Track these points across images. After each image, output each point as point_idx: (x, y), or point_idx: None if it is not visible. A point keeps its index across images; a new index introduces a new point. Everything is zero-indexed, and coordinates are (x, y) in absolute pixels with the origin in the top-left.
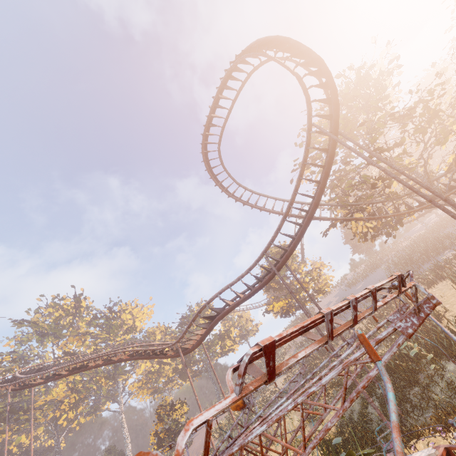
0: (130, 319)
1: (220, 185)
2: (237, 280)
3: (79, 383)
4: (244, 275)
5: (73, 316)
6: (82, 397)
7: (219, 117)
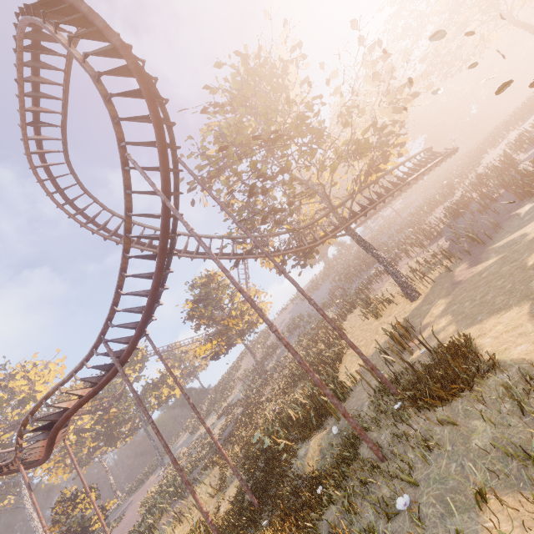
0: (26, 385)
1: (81, 215)
2: (69, 376)
3: None
4: (80, 368)
5: None
6: None
7: (50, 111)
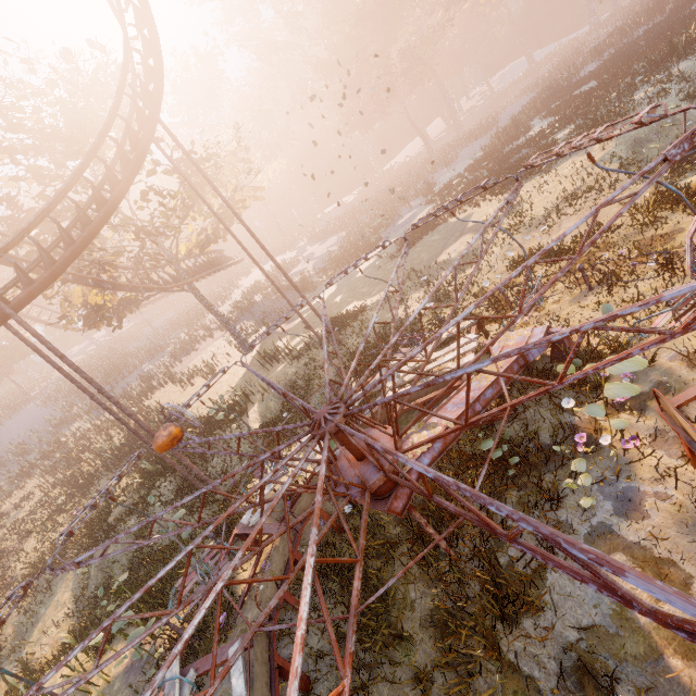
0: None
1: None
2: None
3: None
4: None
5: None
6: None
7: None
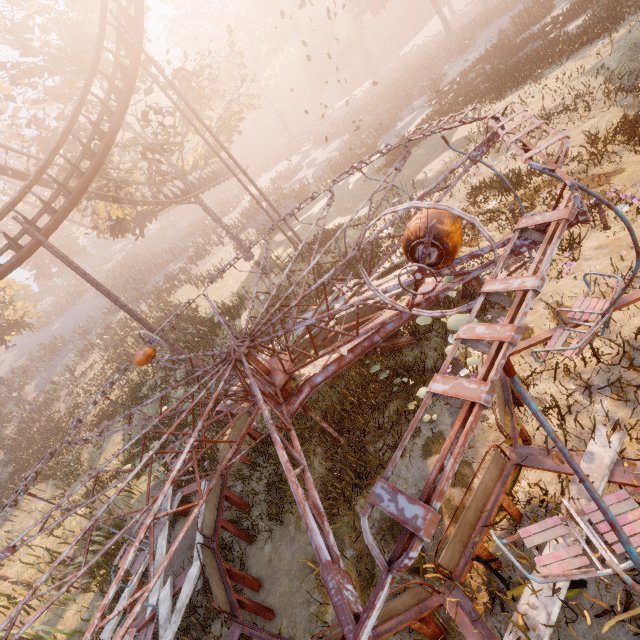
0: None
1: None
2: None
3: None
4: None
5: None
6: None
7: None
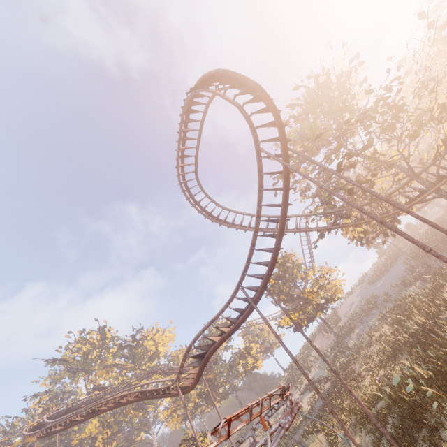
0: (153, 345)
1: (204, 211)
2: (218, 315)
3: (111, 417)
4: (224, 309)
5: (100, 348)
6: (114, 432)
7: (190, 148)
